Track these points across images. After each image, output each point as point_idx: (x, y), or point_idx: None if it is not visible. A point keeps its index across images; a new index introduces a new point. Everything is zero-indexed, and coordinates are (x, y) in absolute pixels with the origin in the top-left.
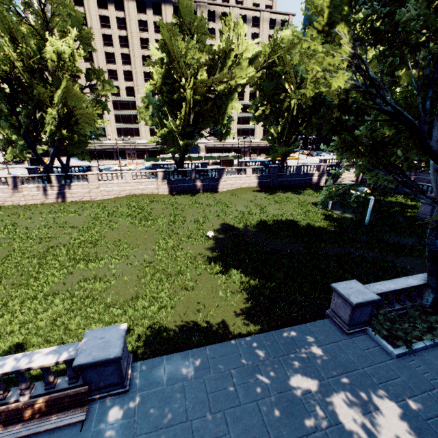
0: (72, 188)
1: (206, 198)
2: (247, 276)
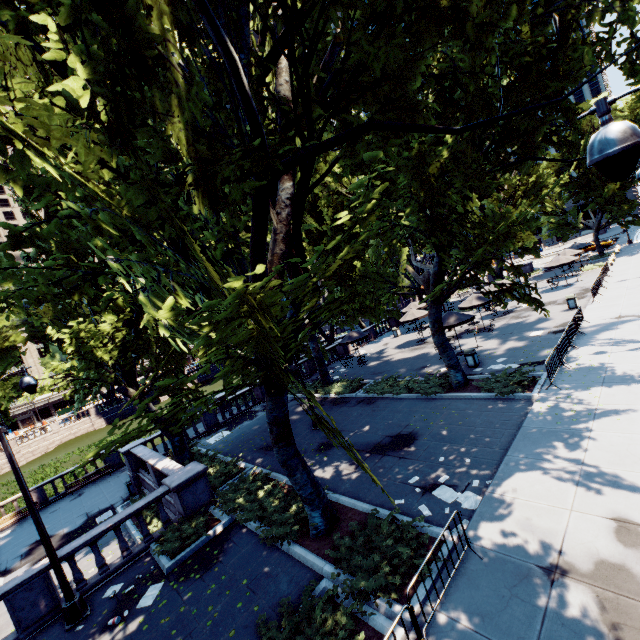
0: None
1: None
2: None
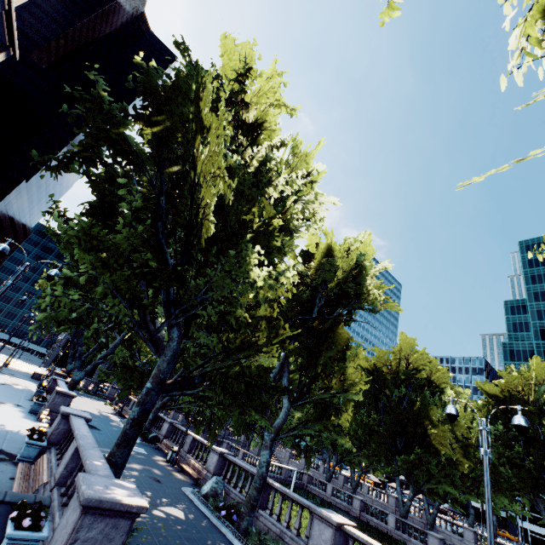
0: None
1: None
2: None
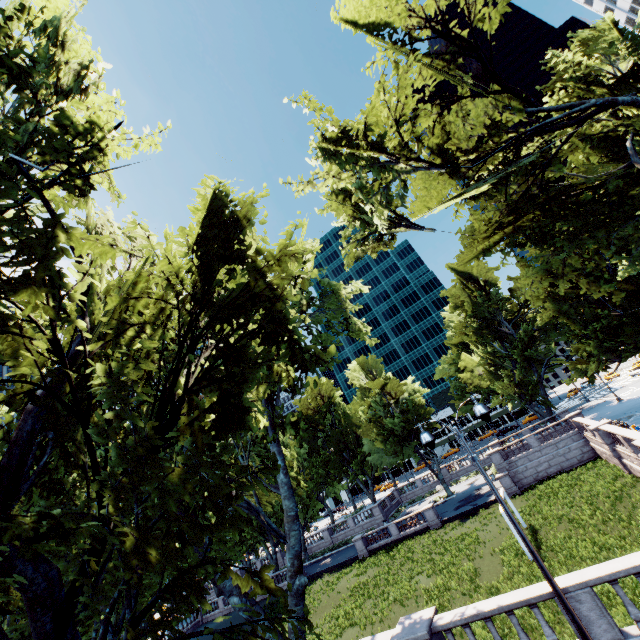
0: None
1: None
2: None
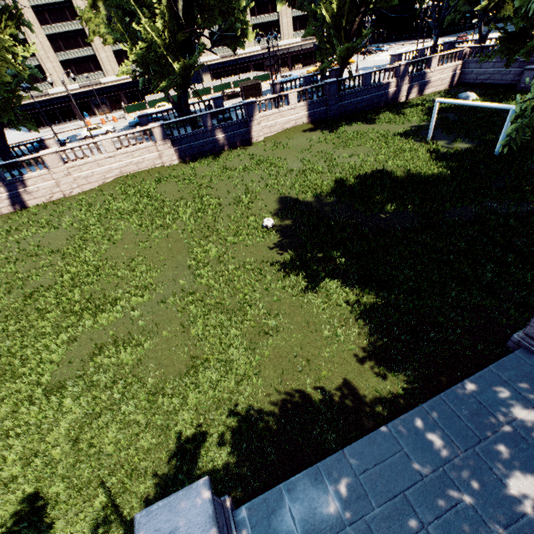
0: (27, 184)
1: (237, 157)
2: (352, 288)
